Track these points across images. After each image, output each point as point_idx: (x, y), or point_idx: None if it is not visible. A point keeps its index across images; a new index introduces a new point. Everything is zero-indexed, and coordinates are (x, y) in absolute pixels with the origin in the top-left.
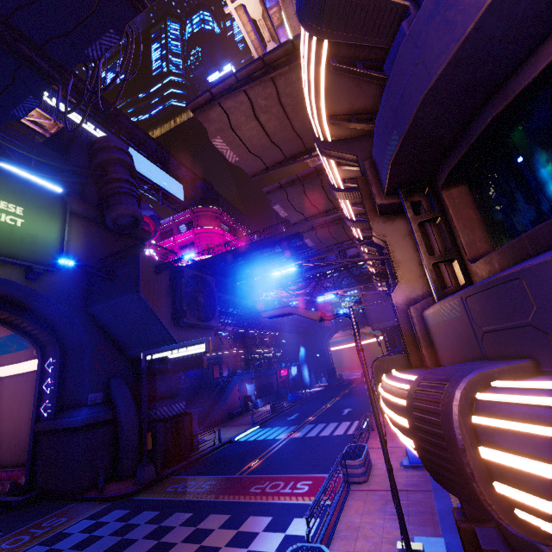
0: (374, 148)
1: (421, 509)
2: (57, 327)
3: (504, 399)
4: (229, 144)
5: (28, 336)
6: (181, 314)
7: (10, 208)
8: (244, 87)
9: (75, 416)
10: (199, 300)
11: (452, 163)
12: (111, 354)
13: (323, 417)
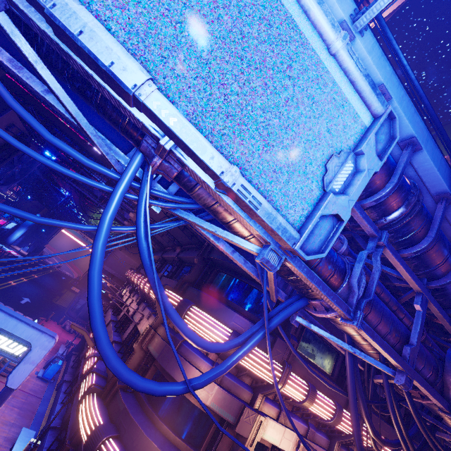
0: (158, 336)
1: (30, 408)
2: None
3: (109, 445)
4: None
5: None
6: None
7: None
8: (171, 220)
9: None
10: (15, 169)
11: (159, 368)
12: None
13: (3, 295)
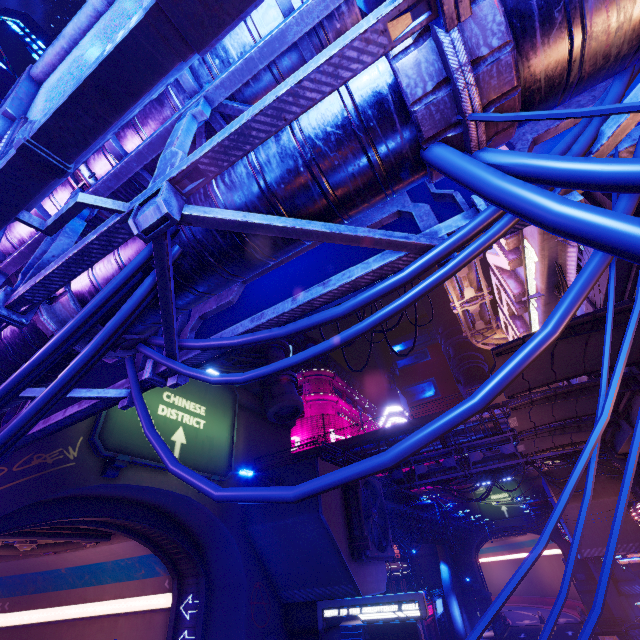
0: None
1: None
2: (207, 551)
3: None
4: None
5: (168, 561)
6: (361, 542)
7: (197, 408)
8: (568, 338)
9: None
10: (373, 518)
11: None
12: (265, 597)
13: None
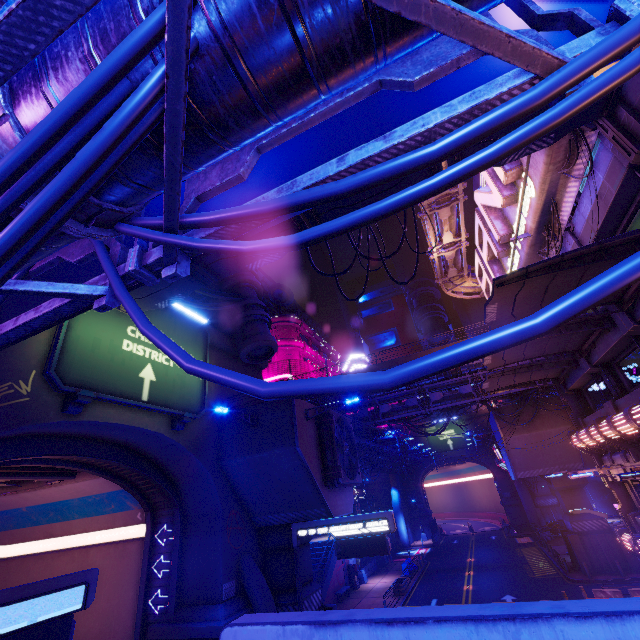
0: None
1: None
2: (181, 485)
3: None
4: (499, 308)
5: (140, 496)
6: (334, 471)
7: None
8: (572, 268)
9: (209, 619)
10: (345, 450)
11: None
12: (240, 522)
13: None
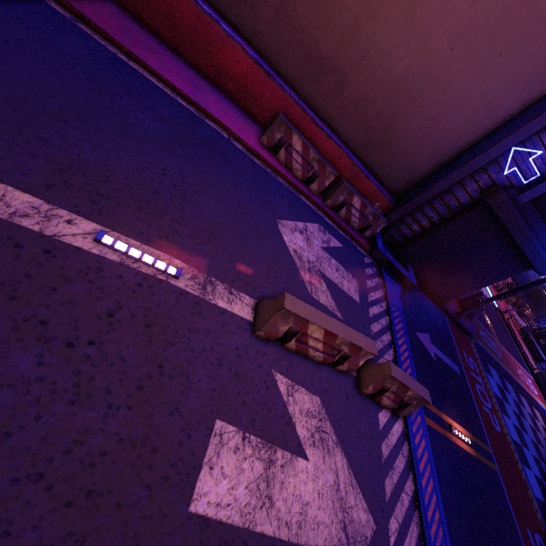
0: None
1: None
2: None
3: None
4: None
5: None
6: None
7: None
8: None
9: (545, 249)
10: None
11: None
12: None
13: None
